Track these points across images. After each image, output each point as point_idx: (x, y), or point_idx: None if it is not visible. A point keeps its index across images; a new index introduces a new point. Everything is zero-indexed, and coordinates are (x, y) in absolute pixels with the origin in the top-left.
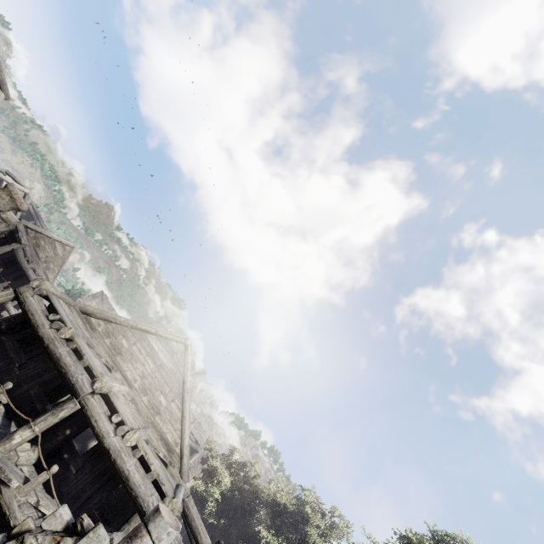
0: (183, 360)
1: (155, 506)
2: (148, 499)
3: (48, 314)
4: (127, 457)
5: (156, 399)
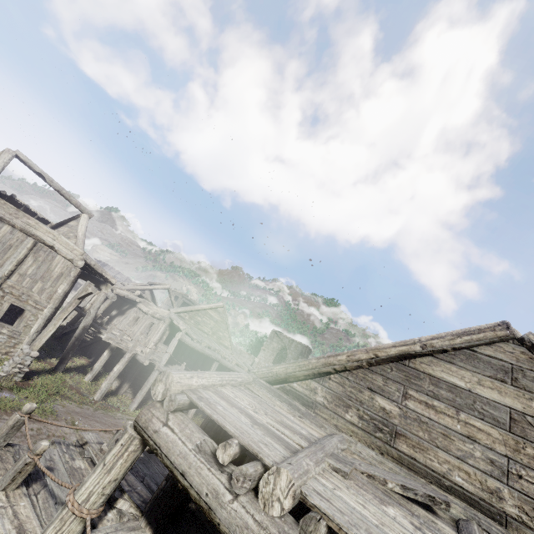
0: None
1: None
2: None
3: (216, 446)
4: None
5: None
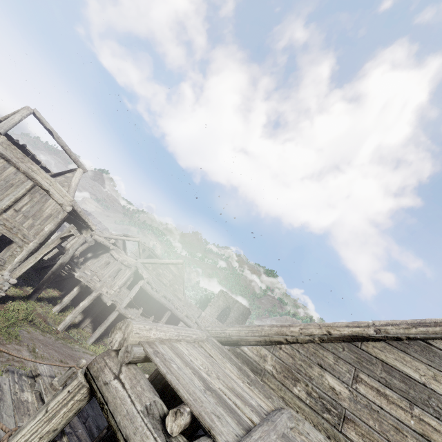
0: None
1: None
2: None
3: (165, 409)
4: None
5: None
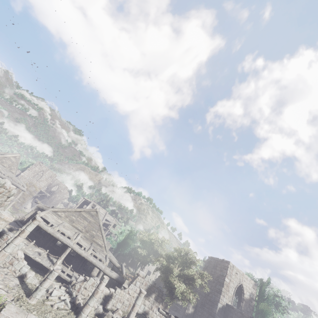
0: (97, 217)
1: (101, 265)
2: (99, 264)
3: (47, 224)
4: (90, 257)
5: (92, 233)
